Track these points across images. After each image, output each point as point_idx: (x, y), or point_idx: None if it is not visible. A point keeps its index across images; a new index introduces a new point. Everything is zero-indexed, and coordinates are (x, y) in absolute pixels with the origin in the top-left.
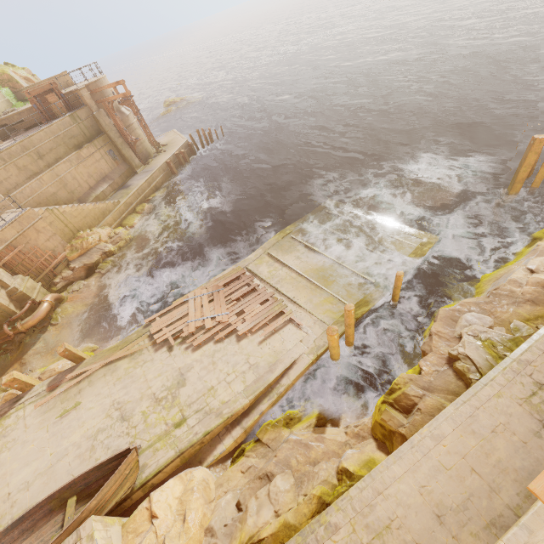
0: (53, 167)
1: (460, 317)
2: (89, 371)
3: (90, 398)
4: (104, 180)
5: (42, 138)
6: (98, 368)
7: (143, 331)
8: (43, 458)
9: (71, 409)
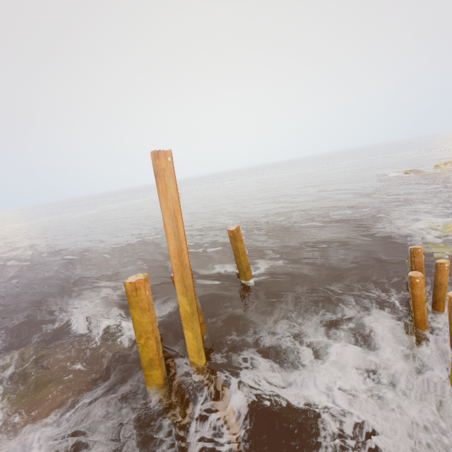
0: None
1: None
2: None
3: None
4: None
5: None
6: None
7: None
8: None
9: None
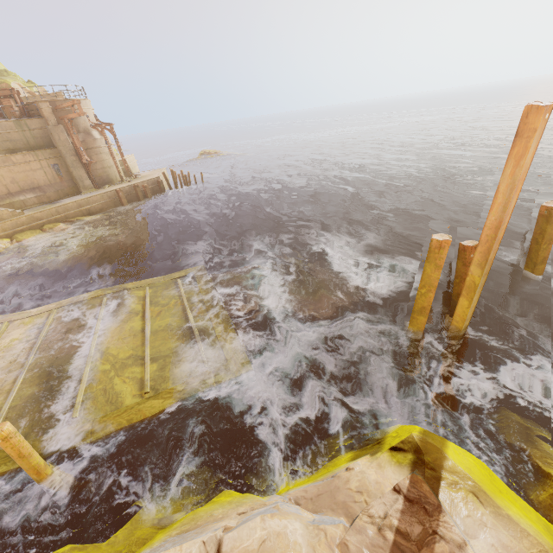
0: None
1: None
2: None
3: None
4: (33, 190)
5: None
6: None
7: None
8: None
9: None
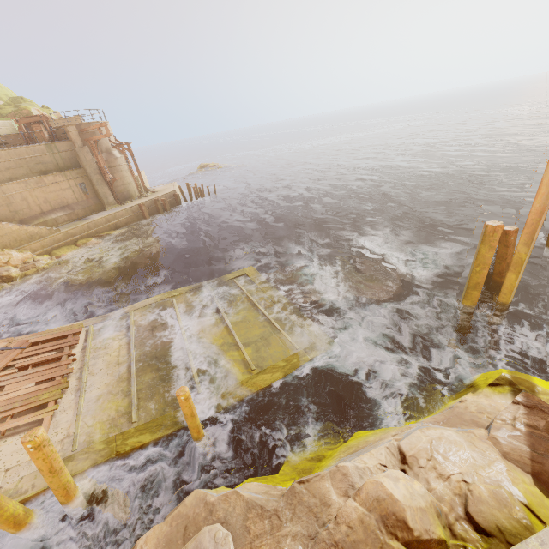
0: (2, 185)
1: (198, 531)
2: None
3: None
4: (63, 209)
5: (1, 157)
6: None
7: None
8: None
9: None
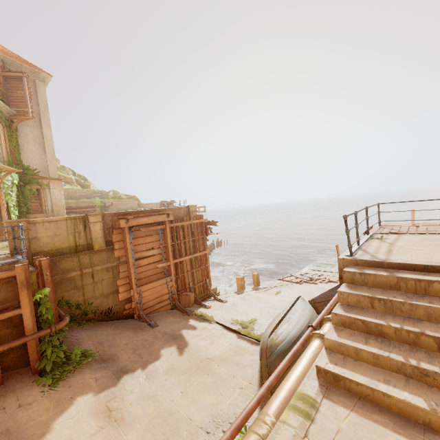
0: None
1: None
2: (269, 287)
3: (283, 291)
4: None
5: None
6: (272, 287)
7: (278, 282)
8: (288, 300)
9: (279, 293)
